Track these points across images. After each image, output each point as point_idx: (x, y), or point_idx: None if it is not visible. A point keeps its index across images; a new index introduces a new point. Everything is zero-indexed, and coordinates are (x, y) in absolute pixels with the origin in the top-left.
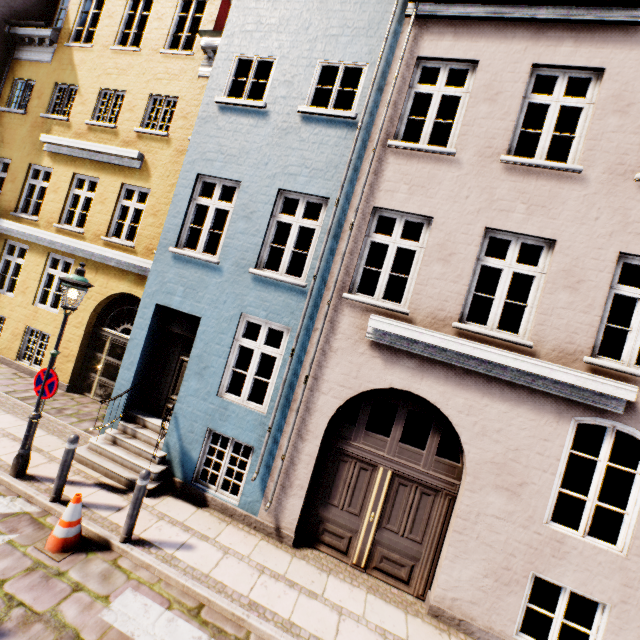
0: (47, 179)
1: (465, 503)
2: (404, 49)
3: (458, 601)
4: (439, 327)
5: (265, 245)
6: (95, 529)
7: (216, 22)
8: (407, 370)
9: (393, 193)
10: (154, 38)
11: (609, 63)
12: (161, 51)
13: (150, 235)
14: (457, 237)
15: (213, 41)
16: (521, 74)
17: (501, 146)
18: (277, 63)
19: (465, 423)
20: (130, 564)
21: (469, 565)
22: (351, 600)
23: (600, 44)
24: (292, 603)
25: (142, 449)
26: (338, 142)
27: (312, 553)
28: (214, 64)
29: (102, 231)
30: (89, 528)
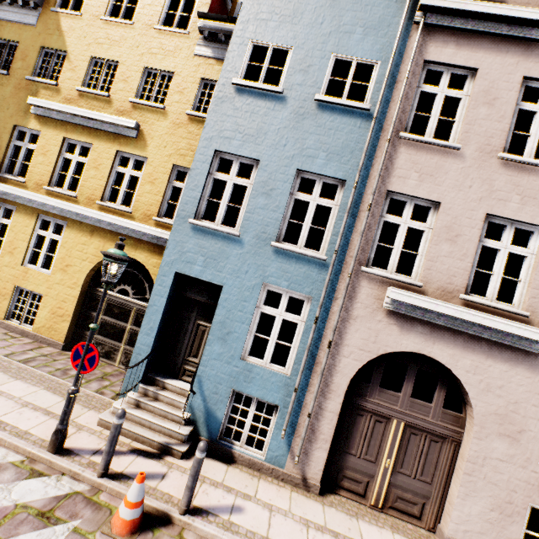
0: (22, 139)
1: (473, 449)
2: (414, 52)
3: (469, 533)
4: (448, 298)
5: (284, 220)
6: (152, 503)
7: (210, 5)
8: (420, 335)
9: (405, 179)
10: (147, 13)
11: None
12: (155, 27)
13: (148, 201)
14: (462, 221)
15: (210, 23)
16: (514, 84)
17: (498, 144)
18: (293, 52)
19: (472, 381)
20: (195, 536)
21: (478, 501)
22: None
23: None
24: None
25: (167, 411)
26: (353, 130)
27: (335, 499)
28: (229, 47)
29: (97, 195)
30: (146, 503)
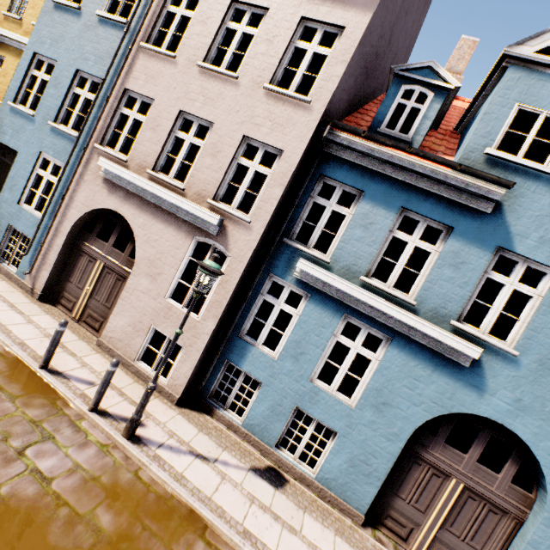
0: None
1: (129, 282)
2: None
3: (113, 339)
4: (141, 173)
5: (64, 108)
6: None
7: None
8: (119, 198)
9: (137, 80)
10: None
11: (272, 5)
12: None
13: None
14: (164, 115)
15: None
16: (224, 6)
17: (201, 55)
18: None
19: (141, 234)
20: None
21: (123, 319)
22: (47, 323)
23: None
24: (1, 309)
25: None
26: (115, 40)
27: (50, 307)
28: None
29: (1, 97)
30: None
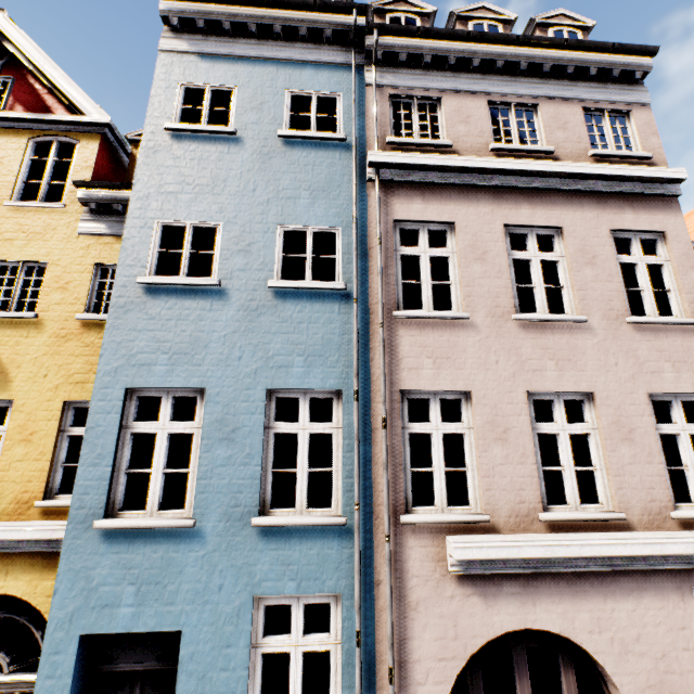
0: None
1: None
2: (379, 213)
3: None
4: (527, 525)
5: (264, 473)
6: None
7: (95, 168)
8: (513, 598)
9: (418, 370)
10: None
11: (563, 222)
12: (7, 203)
13: (22, 476)
14: (504, 409)
15: (97, 192)
16: (498, 234)
17: (508, 304)
18: (223, 229)
19: (602, 645)
20: None
21: None
22: None
23: (550, 207)
24: None
25: None
26: (332, 318)
27: None
28: (125, 233)
29: None
30: None
